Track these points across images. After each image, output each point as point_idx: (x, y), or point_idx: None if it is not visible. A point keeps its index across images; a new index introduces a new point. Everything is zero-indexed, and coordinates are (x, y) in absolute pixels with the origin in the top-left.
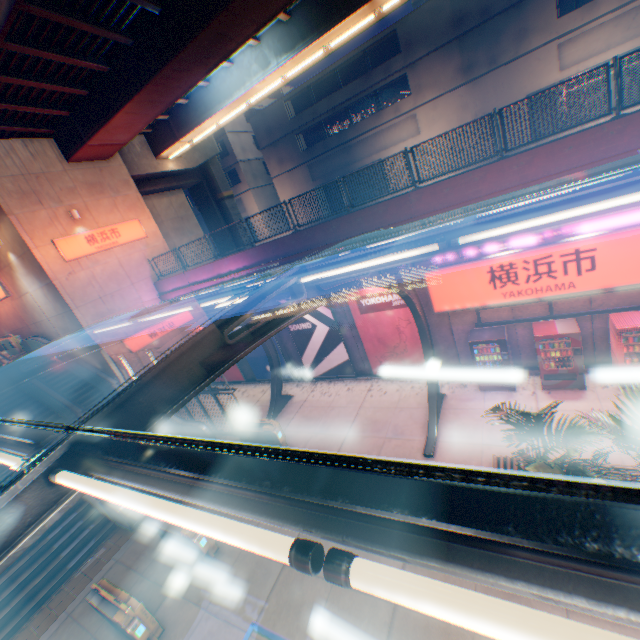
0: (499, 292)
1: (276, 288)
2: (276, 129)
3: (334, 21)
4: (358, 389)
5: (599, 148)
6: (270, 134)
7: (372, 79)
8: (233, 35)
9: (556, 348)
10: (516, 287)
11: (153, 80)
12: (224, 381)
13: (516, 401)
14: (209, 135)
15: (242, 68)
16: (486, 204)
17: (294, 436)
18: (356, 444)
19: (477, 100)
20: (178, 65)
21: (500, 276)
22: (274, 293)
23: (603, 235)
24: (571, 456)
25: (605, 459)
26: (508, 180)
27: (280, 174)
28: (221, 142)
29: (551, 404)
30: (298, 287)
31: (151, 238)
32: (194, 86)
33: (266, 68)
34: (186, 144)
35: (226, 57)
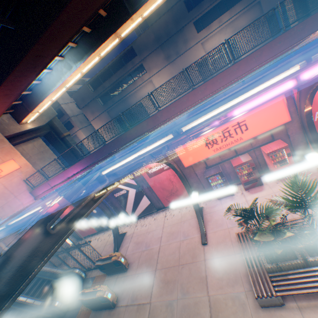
0: (211, 149)
1: (86, 182)
2: (86, 98)
3: (99, 43)
4: (159, 217)
5: (232, 77)
6: (84, 101)
7: (127, 68)
8: (46, 55)
9: (244, 169)
10: (218, 145)
11: (3, 83)
12: (86, 236)
13: (236, 200)
14: (48, 106)
15: (58, 71)
16: (192, 109)
17: (131, 257)
18: (166, 250)
19: (176, 69)
20: (17, 73)
21: (209, 142)
22: (85, 186)
23: (246, 113)
24: (272, 224)
25: (284, 217)
26: (199, 98)
27: (94, 118)
28: (59, 109)
29: (254, 200)
30: (102, 177)
31: (23, 167)
32: (31, 83)
33: (71, 69)
34: (36, 113)
35: (45, 66)
